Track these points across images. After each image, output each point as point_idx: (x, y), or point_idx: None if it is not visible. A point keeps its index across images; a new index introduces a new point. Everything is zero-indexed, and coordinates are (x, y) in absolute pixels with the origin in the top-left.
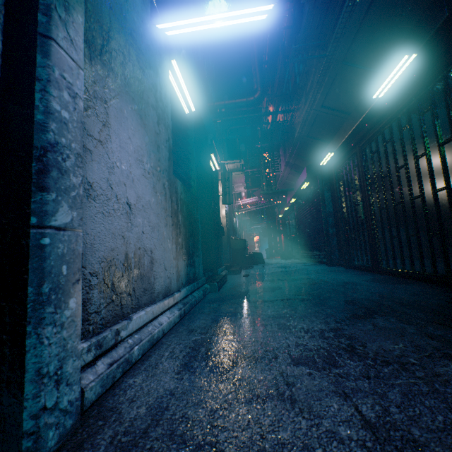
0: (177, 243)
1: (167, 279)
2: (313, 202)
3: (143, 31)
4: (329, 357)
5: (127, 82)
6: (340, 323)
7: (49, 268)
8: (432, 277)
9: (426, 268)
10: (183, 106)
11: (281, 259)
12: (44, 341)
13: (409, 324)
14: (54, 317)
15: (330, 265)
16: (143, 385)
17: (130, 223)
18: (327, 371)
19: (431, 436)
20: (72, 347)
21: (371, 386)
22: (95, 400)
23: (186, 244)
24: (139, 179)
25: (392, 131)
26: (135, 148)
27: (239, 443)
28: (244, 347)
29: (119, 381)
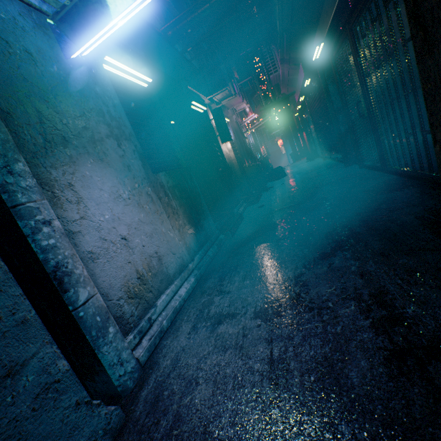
0: (179, 226)
1: (178, 260)
2: (320, 99)
3: (64, 70)
4: (278, 308)
5: (76, 146)
6: (305, 268)
7: (90, 324)
8: (428, 178)
9: (424, 167)
10: (139, 84)
11: (306, 162)
12: (105, 353)
13: (357, 260)
14: (105, 341)
15: (347, 165)
16: (171, 345)
17: (130, 249)
18: (270, 322)
19: (298, 366)
20: (121, 347)
21: (289, 332)
22: (147, 359)
23: (189, 219)
24: (123, 212)
25: (378, 4)
26: (109, 192)
27: (207, 377)
28: (230, 306)
29: (160, 343)
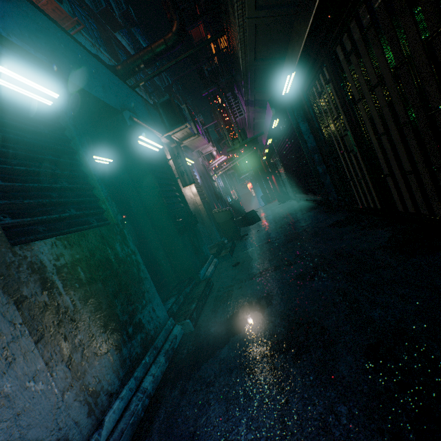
0: (71, 351)
1: None
2: (291, 139)
3: None
4: None
5: None
6: None
7: None
8: None
9: None
10: (33, 98)
11: (278, 205)
12: None
13: None
14: None
15: (329, 209)
16: None
17: None
18: None
19: None
20: None
21: None
22: None
23: (106, 321)
24: None
25: (371, 5)
26: None
27: None
28: None
29: None
